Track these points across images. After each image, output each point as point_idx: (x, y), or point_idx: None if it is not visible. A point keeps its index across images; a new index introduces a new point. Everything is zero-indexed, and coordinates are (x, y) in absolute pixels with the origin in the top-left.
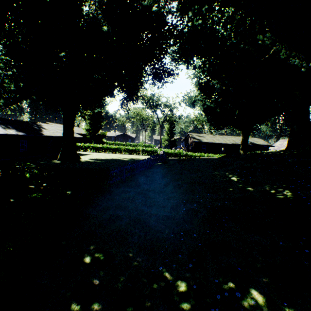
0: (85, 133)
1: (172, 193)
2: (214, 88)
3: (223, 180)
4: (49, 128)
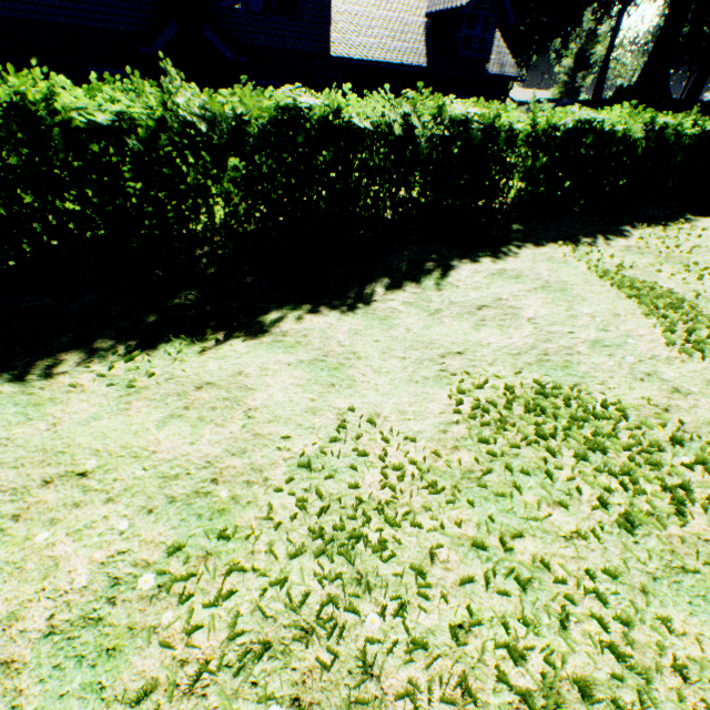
0: None
1: None
2: None
3: None
4: None
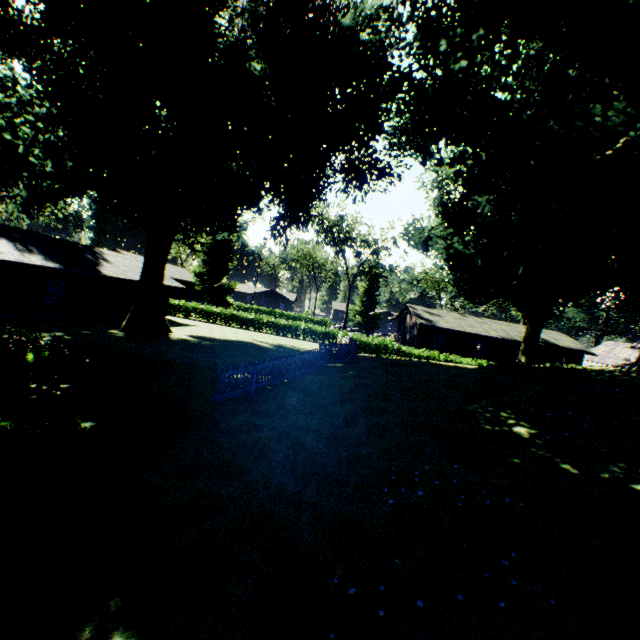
0: (193, 280)
1: (361, 447)
2: (475, 214)
3: (494, 431)
4: (117, 261)
